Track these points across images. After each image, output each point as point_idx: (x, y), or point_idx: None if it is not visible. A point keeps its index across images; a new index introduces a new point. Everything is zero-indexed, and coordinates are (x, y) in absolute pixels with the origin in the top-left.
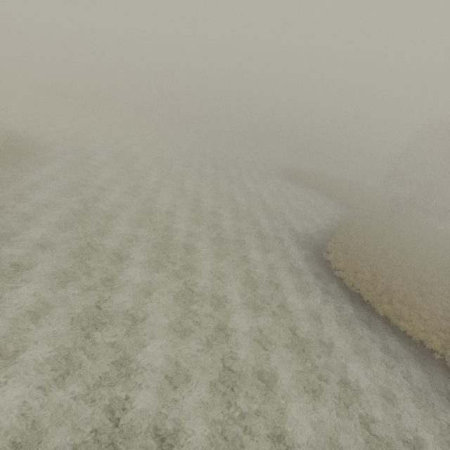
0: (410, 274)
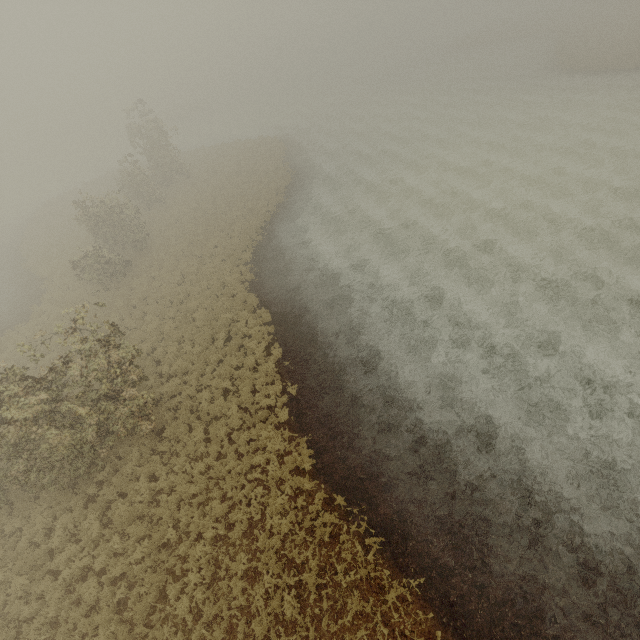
0: None
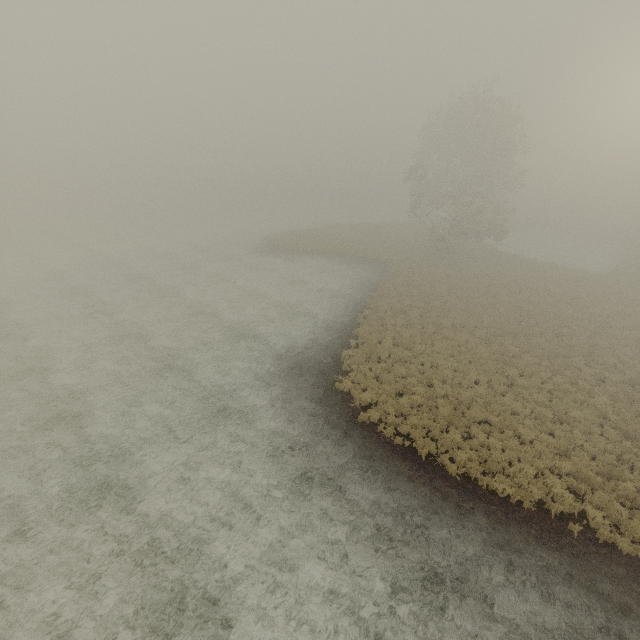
0: (485, 352)
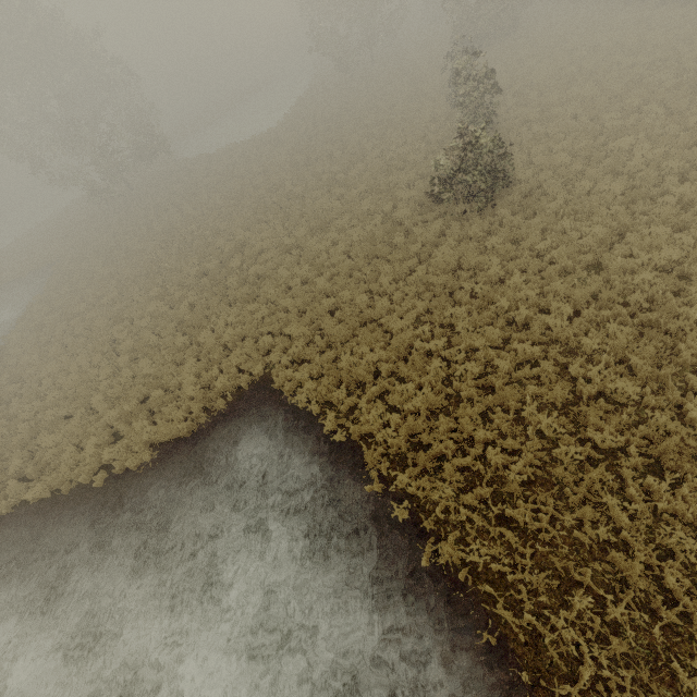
0: (98, 323)
